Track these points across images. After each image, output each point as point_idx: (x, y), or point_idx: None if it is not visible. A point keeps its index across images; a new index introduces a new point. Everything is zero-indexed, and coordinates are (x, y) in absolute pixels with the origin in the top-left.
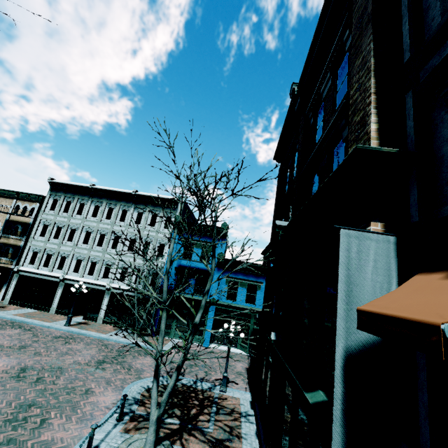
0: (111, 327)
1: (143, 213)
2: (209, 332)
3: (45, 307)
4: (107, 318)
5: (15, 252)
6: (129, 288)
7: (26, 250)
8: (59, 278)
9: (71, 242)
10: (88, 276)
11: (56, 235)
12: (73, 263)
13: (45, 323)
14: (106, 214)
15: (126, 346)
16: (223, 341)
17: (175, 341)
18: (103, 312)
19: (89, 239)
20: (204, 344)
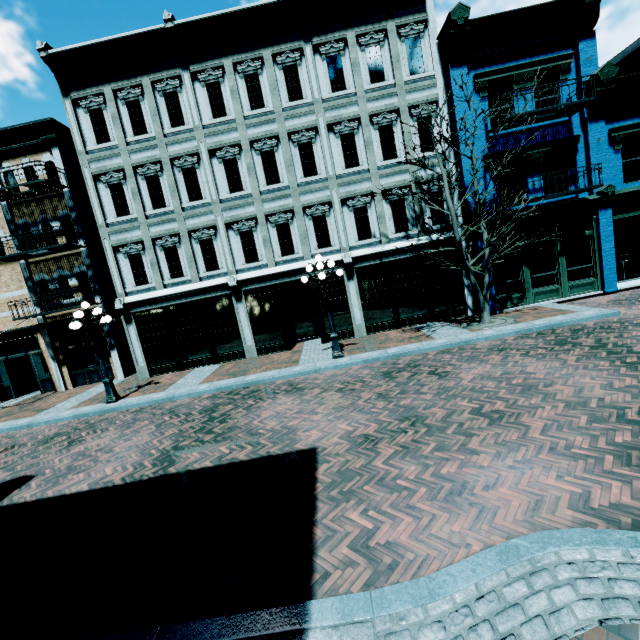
0: (399, 333)
1: (338, 55)
2: (611, 261)
3: (229, 353)
4: (370, 323)
5: (81, 279)
6: (393, 245)
7: (109, 259)
8: (225, 286)
9: (201, 201)
10: (286, 259)
11: (154, 200)
12: (235, 245)
13: (290, 369)
14: (247, 97)
15: (531, 337)
16: (620, 275)
17: (547, 304)
18: (357, 315)
19: (240, 175)
20: (607, 287)
